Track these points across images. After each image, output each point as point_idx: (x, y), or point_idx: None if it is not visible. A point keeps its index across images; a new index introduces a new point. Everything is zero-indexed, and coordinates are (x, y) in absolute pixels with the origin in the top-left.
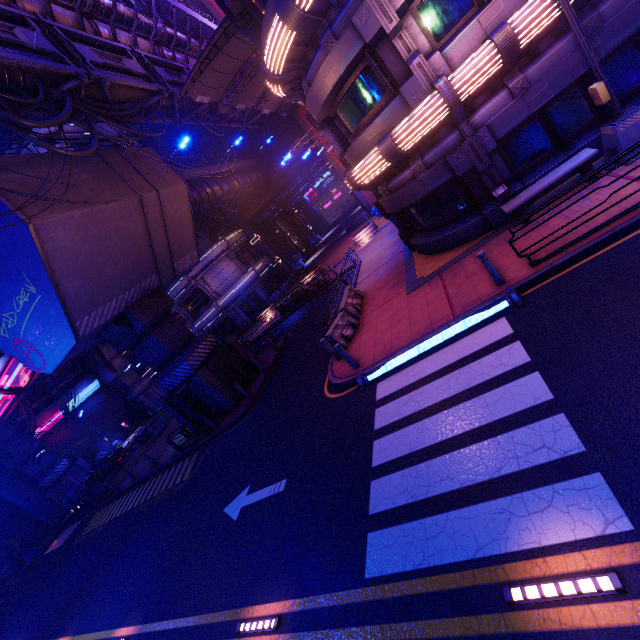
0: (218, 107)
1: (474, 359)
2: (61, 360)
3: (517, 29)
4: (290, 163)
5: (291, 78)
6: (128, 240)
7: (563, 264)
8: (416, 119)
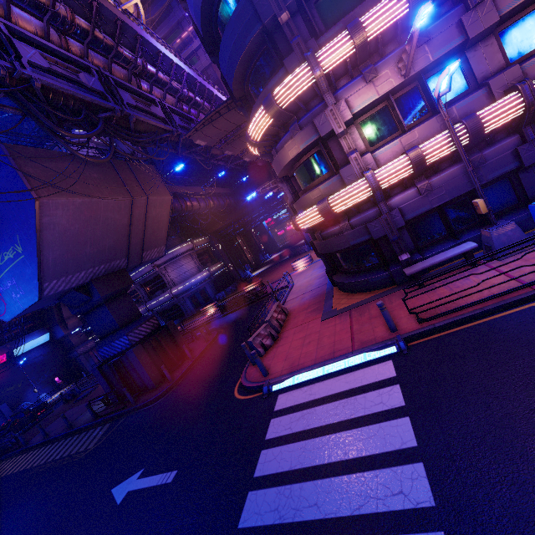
0: (212, 149)
1: (361, 392)
2: (20, 312)
3: (425, 152)
4: (257, 197)
5: (265, 145)
6: (112, 228)
7: (443, 327)
8: (347, 193)
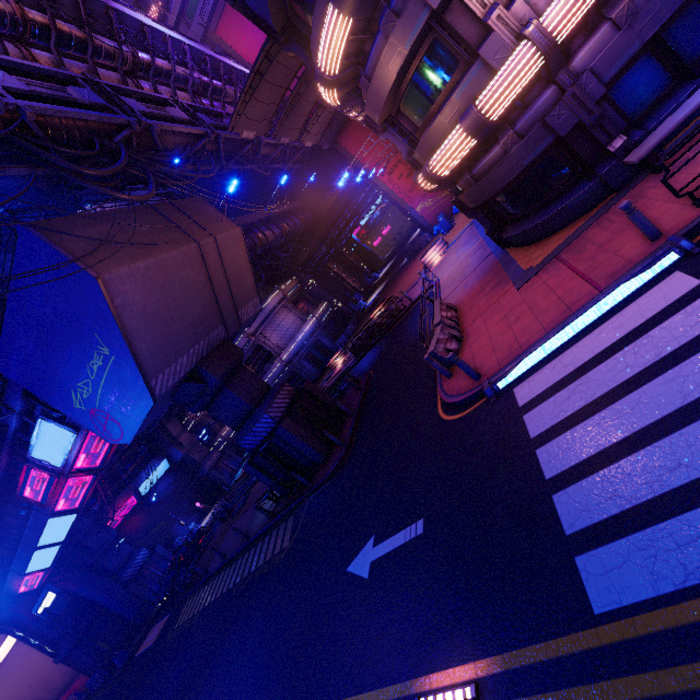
0: (261, 146)
1: (652, 326)
2: (139, 426)
3: None
4: (337, 197)
5: (347, 78)
6: (192, 290)
7: None
8: (505, 78)
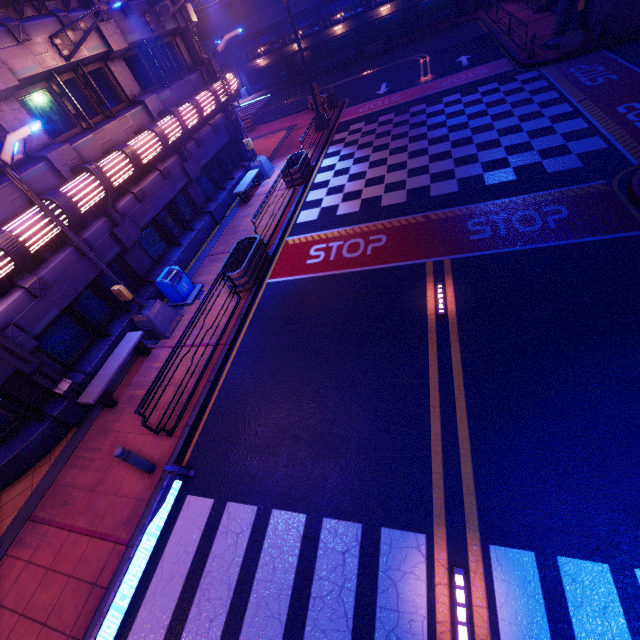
0: None
1: (204, 559)
2: None
3: (21, 238)
4: None
5: None
6: None
7: (196, 420)
8: None
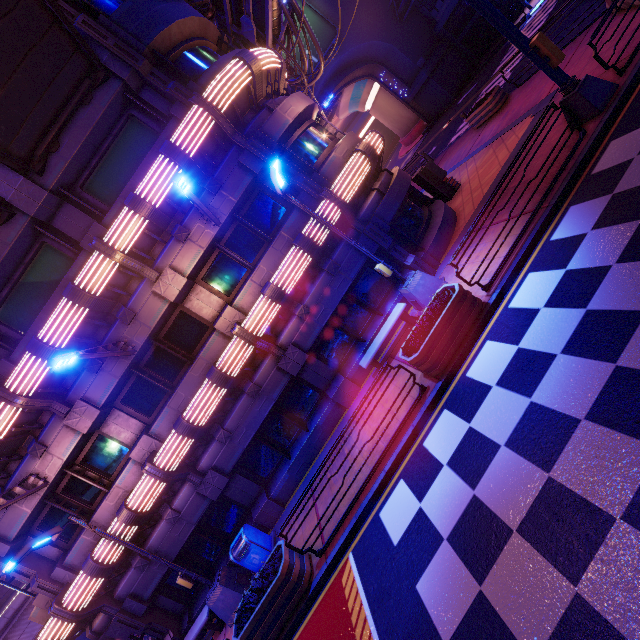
0: None
1: None
2: None
3: (100, 559)
4: None
5: None
6: None
7: None
8: (47, 636)
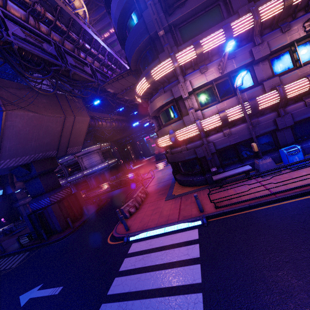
0: (117, 94)
1: (178, 246)
2: None
3: (228, 114)
4: (141, 124)
5: (145, 98)
6: (50, 132)
7: (227, 212)
8: (186, 130)
